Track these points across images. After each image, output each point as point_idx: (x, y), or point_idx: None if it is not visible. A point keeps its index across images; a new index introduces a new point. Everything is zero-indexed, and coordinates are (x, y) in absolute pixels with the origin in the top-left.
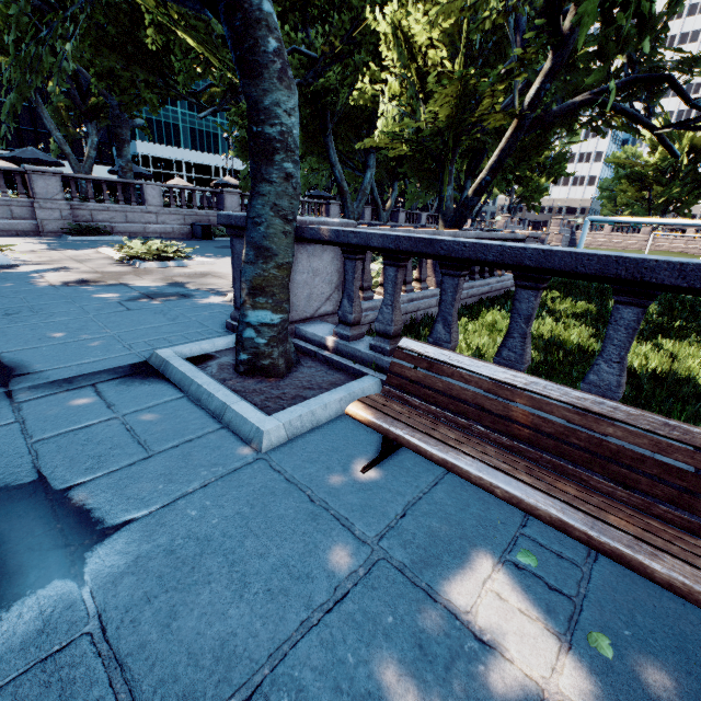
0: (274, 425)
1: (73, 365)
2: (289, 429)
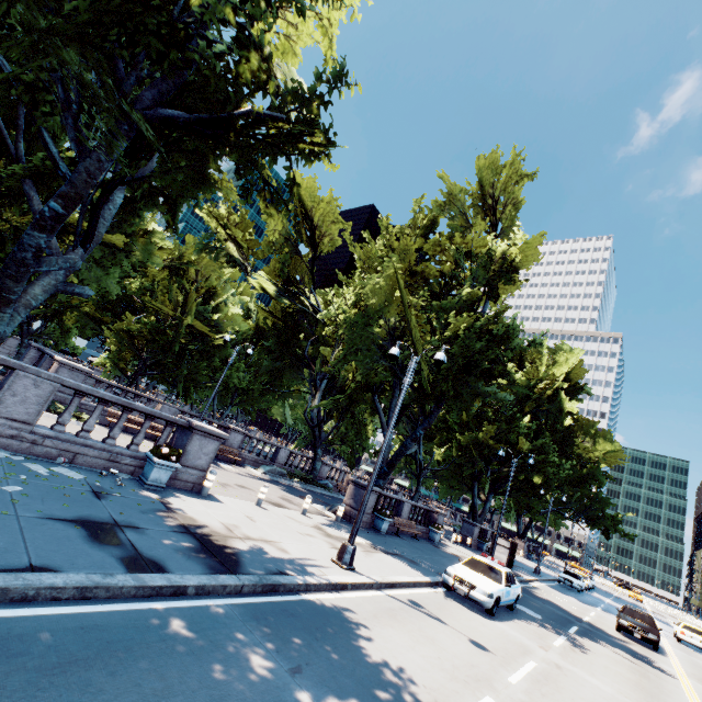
0: None
1: None
2: None
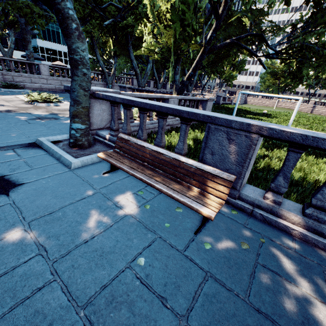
0: (76, 161)
1: (5, 142)
2: (82, 163)
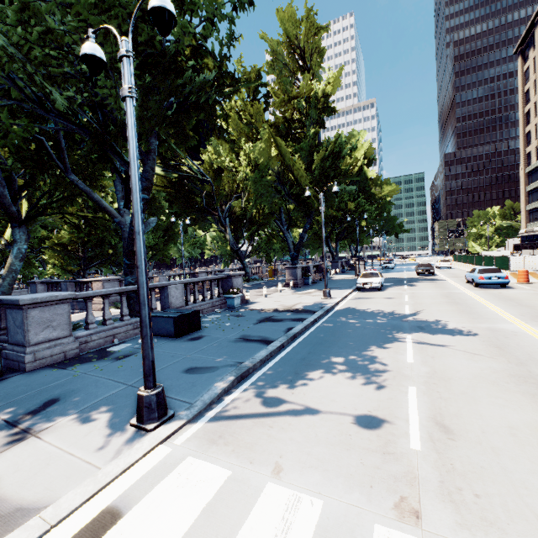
0: None
1: None
2: None
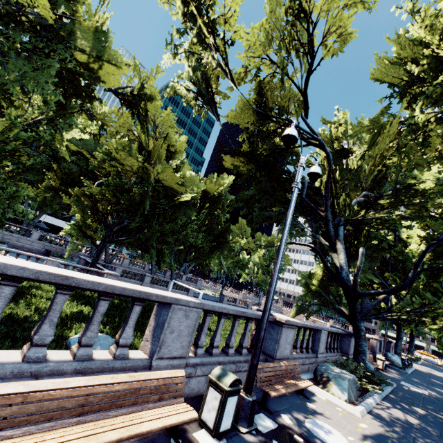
0: None
1: None
2: None
